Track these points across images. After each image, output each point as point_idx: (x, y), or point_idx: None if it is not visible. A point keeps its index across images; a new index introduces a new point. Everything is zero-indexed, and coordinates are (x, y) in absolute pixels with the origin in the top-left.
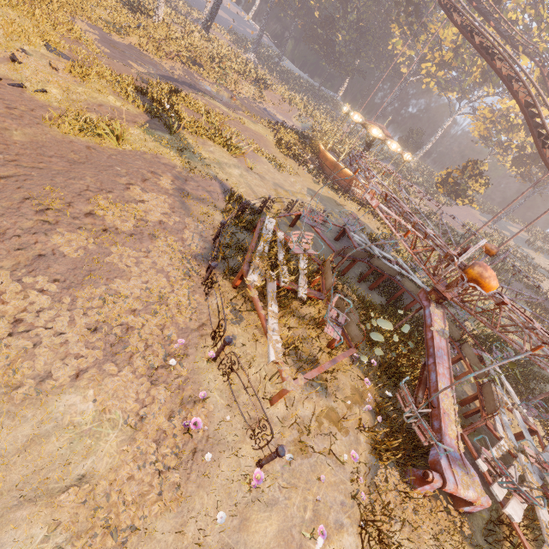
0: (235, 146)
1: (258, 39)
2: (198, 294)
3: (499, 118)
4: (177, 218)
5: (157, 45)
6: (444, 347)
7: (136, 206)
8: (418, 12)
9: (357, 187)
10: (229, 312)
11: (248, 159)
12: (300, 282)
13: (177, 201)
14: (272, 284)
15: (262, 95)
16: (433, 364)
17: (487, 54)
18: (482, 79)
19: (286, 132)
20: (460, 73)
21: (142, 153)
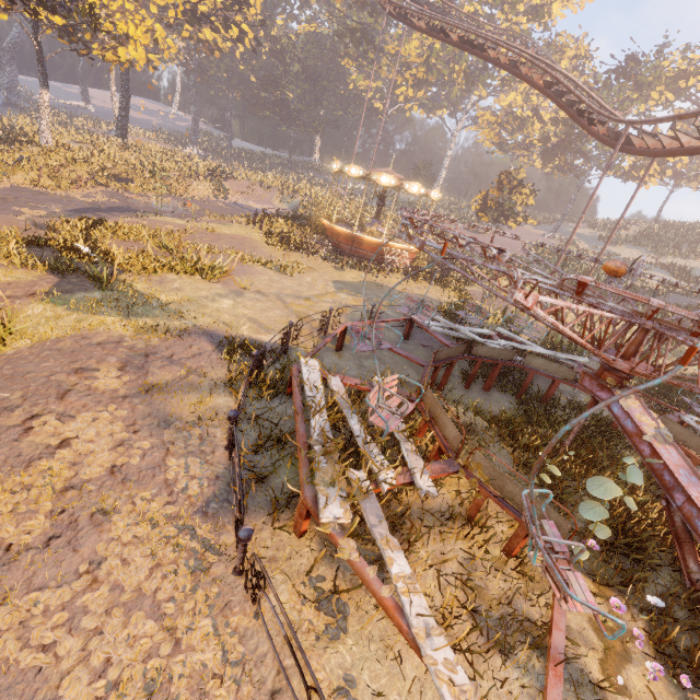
0: (210, 266)
1: (194, 128)
2: (236, 608)
3: (505, 118)
4: (147, 440)
5: (56, 175)
6: (681, 461)
7: (52, 461)
8: (367, 37)
9: (390, 254)
10: (314, 612)
11: (236, 278)
12: (410, 461)
13: (139, 403)
14: (369, 501)
15: (225, 188)
16: (689, 505)
17: (473, 48)
18: (467, 84)
19: (273, 221)
20: (440, 86)
21: (55, 342)
